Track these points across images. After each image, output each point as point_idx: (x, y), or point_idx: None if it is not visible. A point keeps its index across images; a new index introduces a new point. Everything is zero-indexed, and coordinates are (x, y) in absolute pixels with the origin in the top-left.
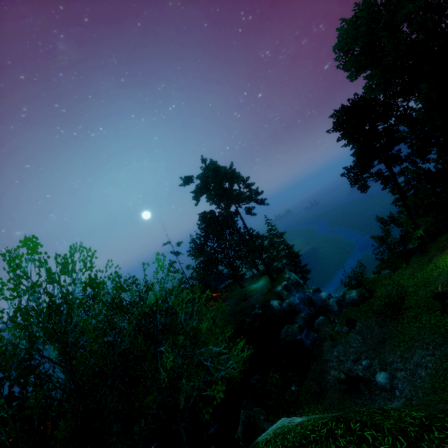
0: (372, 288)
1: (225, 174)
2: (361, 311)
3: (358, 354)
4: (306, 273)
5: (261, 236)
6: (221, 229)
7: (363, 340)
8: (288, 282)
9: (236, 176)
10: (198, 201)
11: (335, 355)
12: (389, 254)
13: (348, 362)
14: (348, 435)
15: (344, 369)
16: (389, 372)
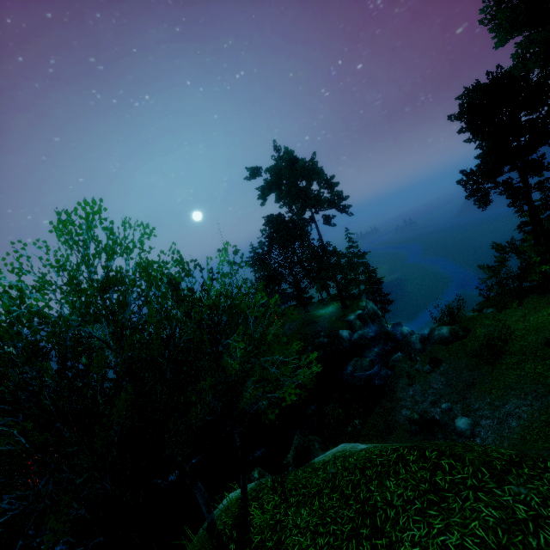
0: (468, 327)
1: (304, 168)
2: (450, 351)
3: (437, 396)
4: (387, 304)
5: (338, 253)
6: (290, 238)
7: (447, 382)
8: (363, 311)
9: (317, 173)
10: (265, 200)
11: (410, 395)
12: (499, 289)
13: (425, 404)
14: (421, 462)
15: (419, 410)
16: (472, 418)
